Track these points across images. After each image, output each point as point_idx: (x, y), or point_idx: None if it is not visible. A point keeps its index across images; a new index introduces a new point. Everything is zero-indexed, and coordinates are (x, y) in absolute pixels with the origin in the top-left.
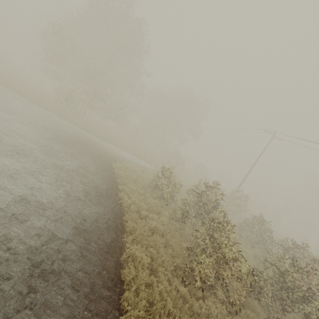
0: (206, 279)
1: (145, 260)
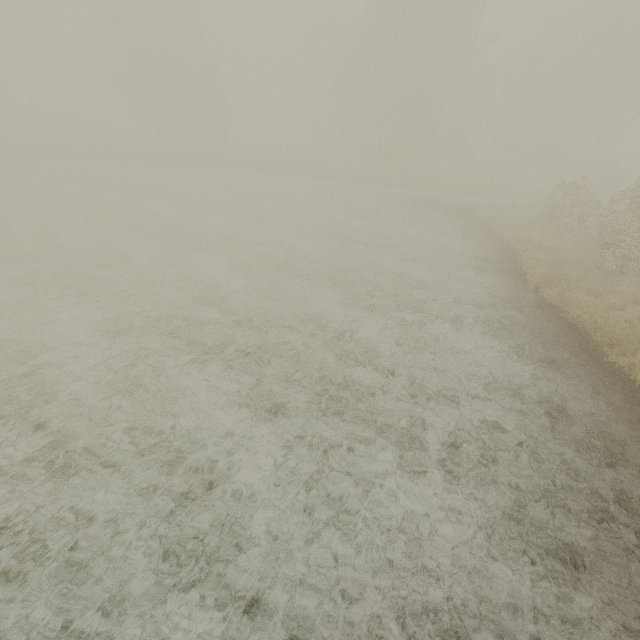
0: (625, 263)
1: (544, 257)
